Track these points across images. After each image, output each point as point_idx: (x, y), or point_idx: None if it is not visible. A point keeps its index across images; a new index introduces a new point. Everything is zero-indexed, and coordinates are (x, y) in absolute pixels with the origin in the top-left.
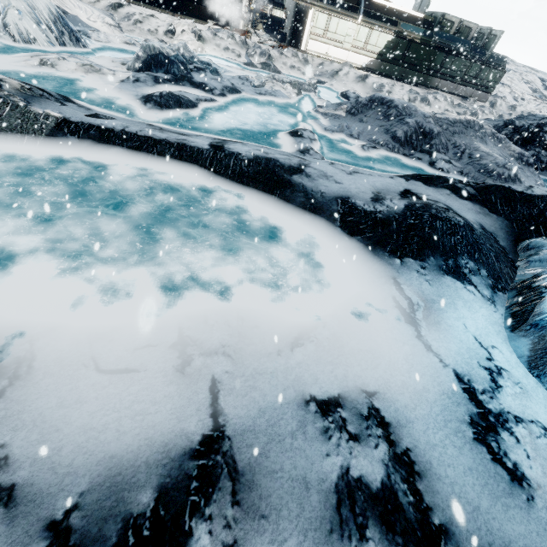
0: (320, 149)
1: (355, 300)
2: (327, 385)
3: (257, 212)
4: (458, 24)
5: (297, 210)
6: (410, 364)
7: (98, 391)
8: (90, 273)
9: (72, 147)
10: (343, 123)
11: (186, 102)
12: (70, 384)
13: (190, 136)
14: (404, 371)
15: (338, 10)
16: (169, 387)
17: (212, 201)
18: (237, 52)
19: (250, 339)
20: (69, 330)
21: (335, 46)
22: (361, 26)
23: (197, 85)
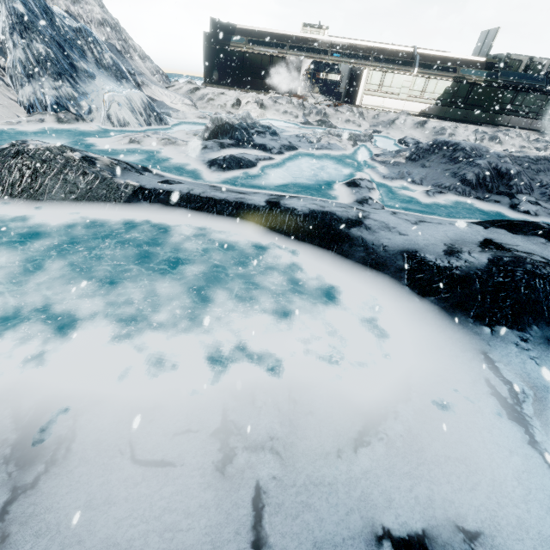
0: (379, 197)
1: (435, 381)
2: (406, 513)
3: (313, 269)
4: (527, 61)
5: (356, 266)
6: (526, 488)
7: (129, 489)
8: (142, 337)
9: (143, 211)
10: (403, 170)
11: (246, 163)
12: (102, 476)
13: (247, 194)
14: (518, 499)
15: (393, 66)
16: (206, 493)
17: (266, 258)
18: (294, 114)
19: (304, 431)
20: (113, 404)
21: (390, 98)
22: (416, 77)
23: (257, 146)
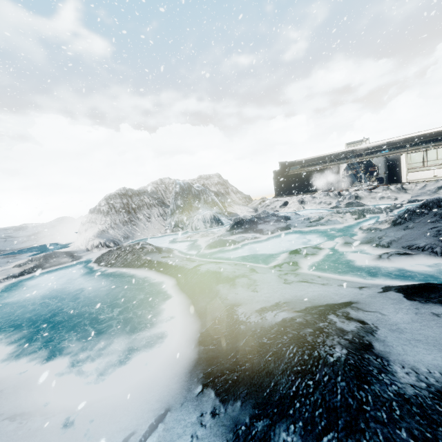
0: (314, 261)
1: (105, 412)
2: None
3: (169, 311)
4: None
5: (191, 313)
6: None
7: None
8: (56, 330)
9: (139, 272)
10: (379, 234)
11: (229, 243)
12: None
13: (194, 262)
14: None
15: (434, 144)
16: None
17: (157, 301)
18: (327, 202)
19: (13, 395)
20: (8, 353)
21: None
22: None
23: (257, 230)
